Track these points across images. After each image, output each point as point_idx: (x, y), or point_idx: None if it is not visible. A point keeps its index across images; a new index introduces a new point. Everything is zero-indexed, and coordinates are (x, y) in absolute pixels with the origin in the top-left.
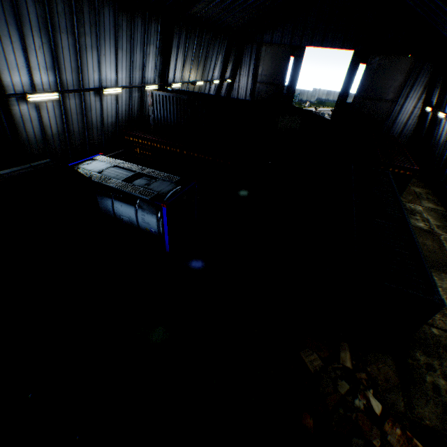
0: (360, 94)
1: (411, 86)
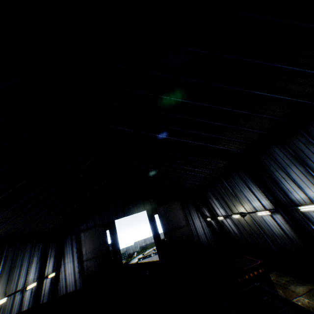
0: (166, 230)
1: (189, 212)
